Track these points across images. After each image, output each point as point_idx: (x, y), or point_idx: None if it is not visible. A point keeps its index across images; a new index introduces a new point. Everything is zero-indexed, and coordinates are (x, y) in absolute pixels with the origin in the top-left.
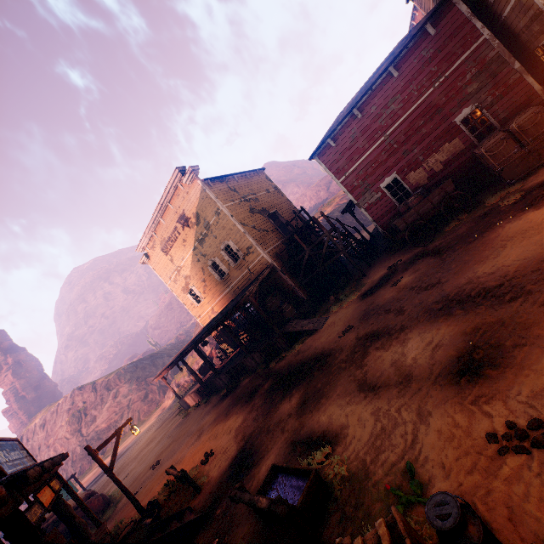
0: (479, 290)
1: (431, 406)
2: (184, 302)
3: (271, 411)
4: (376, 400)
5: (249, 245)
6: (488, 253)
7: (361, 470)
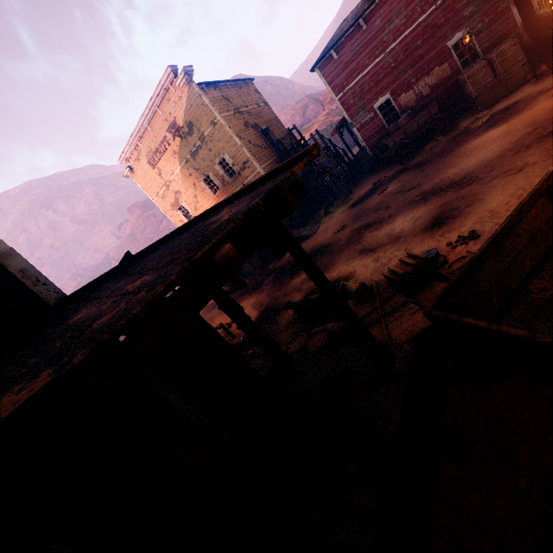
0: (449, 184)
1: (414, 245)
2: (173, 219)
3: (283, 287)
4: (375, 254)
5: (245, 159)
6: (457, 161)
7: (370, 282)
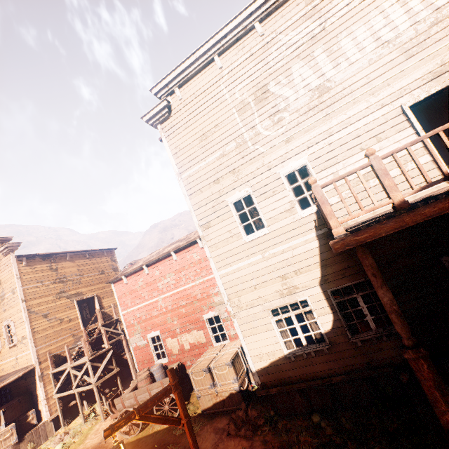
0: None
1: None
2: None
3: None
4: None
5: (25, 335)
6: None
7: None
